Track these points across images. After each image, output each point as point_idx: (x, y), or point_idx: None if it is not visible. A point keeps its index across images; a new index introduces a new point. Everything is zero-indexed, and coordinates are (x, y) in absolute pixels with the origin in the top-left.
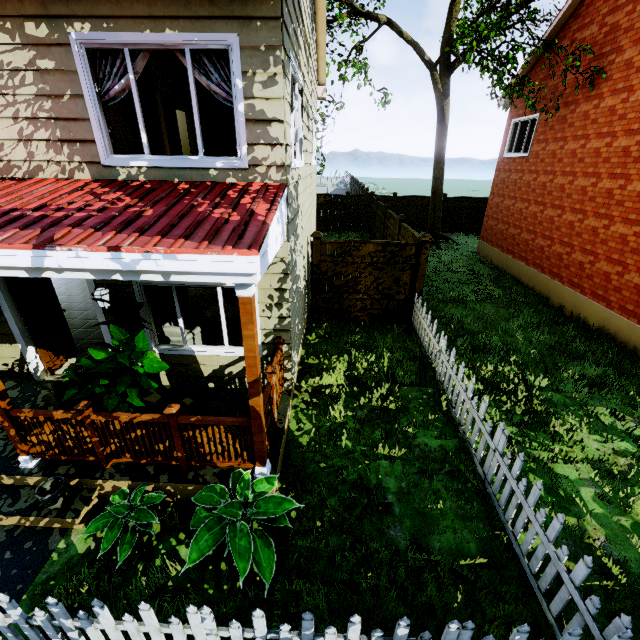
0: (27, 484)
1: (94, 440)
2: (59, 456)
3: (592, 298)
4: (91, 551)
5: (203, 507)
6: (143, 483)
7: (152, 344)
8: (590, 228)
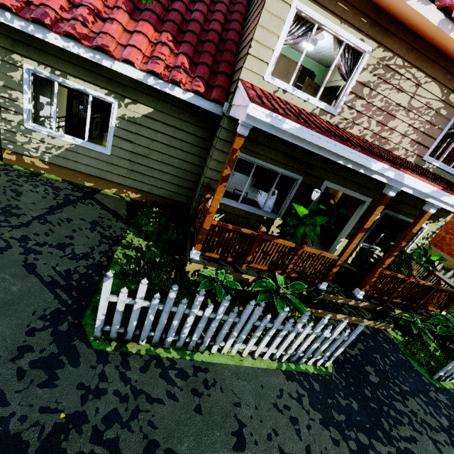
0: (357, 306)
1: (398, 289)
2: (374, 294)
3: (448, 254)
4: (404, 340)
5: (442, 326)
6: (405, 312)
7: (361, 241)
8: (453, 223)
